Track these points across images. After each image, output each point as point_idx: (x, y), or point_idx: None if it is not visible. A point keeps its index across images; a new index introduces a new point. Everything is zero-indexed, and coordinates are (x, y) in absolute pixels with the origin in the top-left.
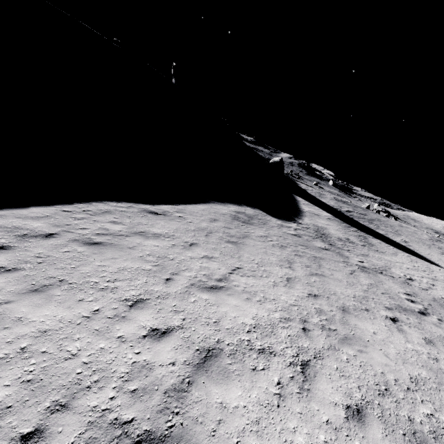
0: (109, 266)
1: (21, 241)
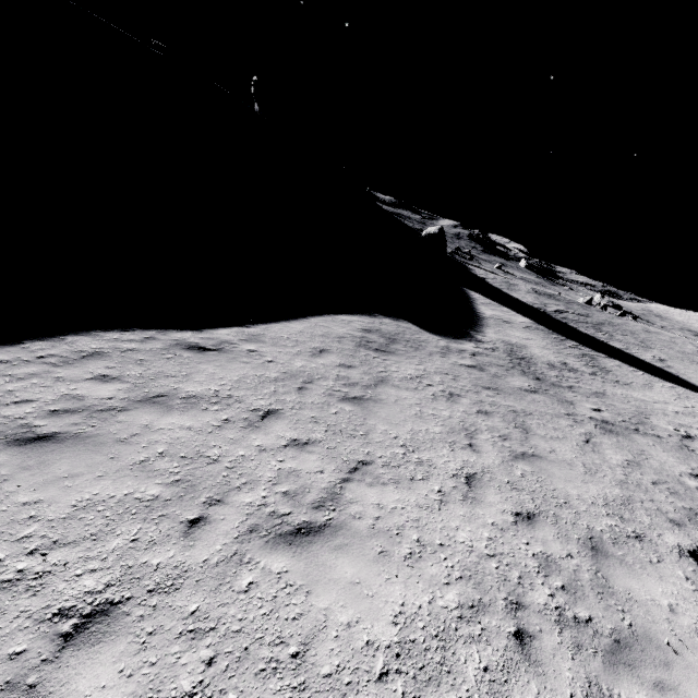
0: (50, 503)
1: None
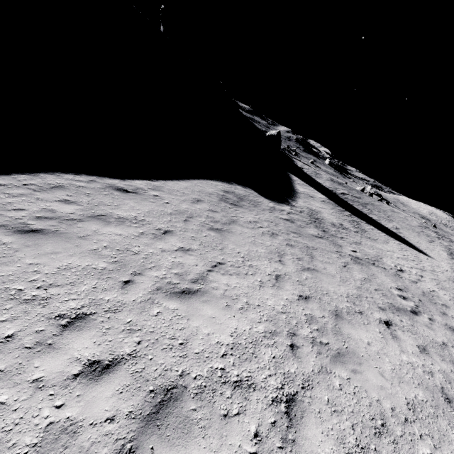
0: (45, 265)
1: None
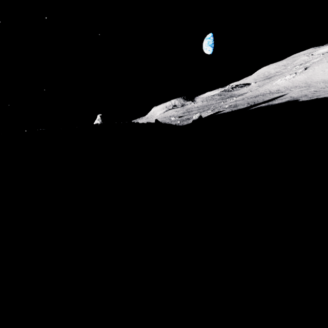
0: None
1: None
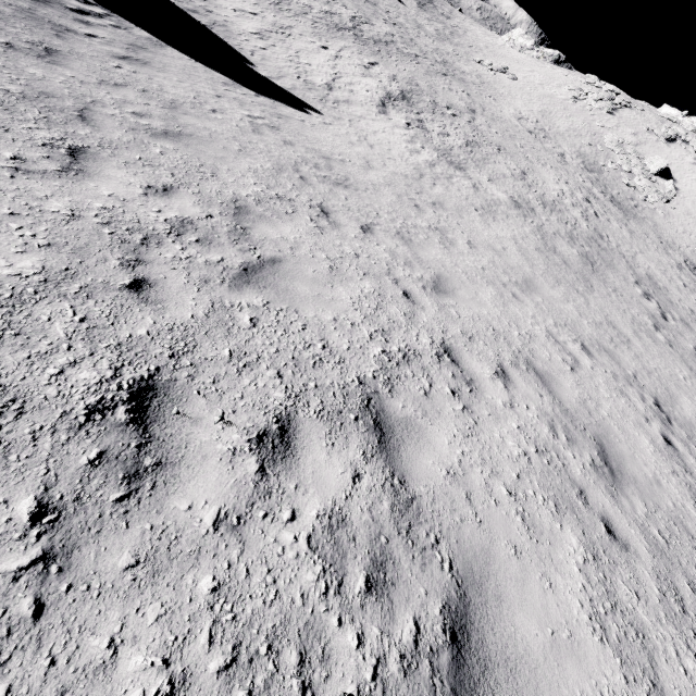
0: None
1: None
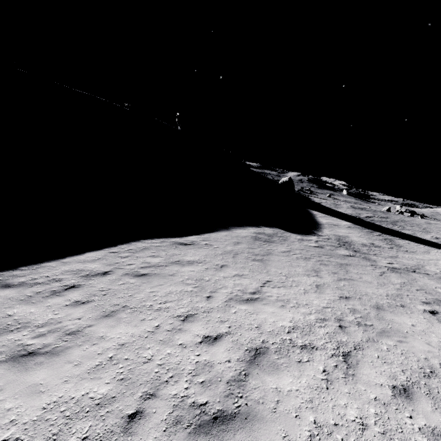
0: (158, 292)
1: (86, 280)
